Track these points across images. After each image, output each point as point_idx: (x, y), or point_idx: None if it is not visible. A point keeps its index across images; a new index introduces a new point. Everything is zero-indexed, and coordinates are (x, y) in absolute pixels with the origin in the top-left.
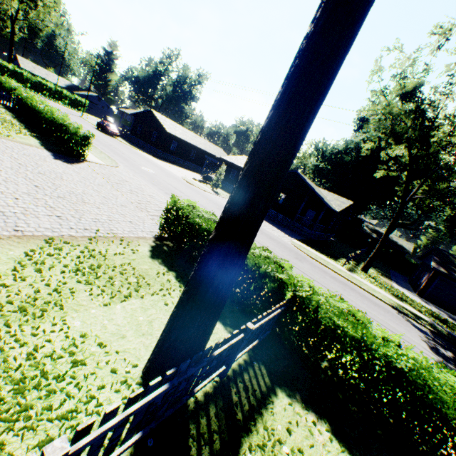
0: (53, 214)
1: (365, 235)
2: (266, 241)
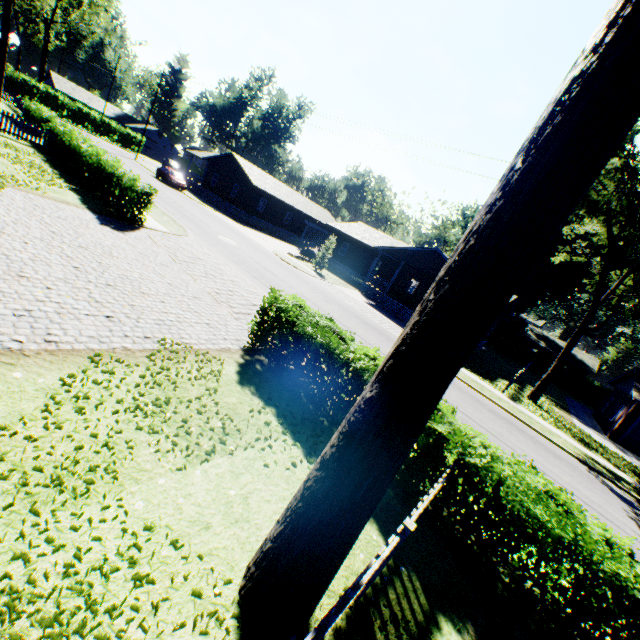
0: (100, 314)
1: (528, 343)
2: None
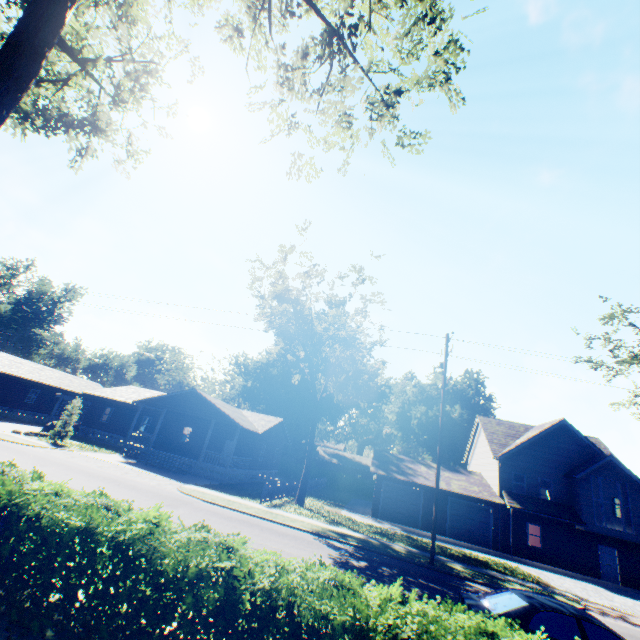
0: None
1: (325, 463)
2: (117, 492)
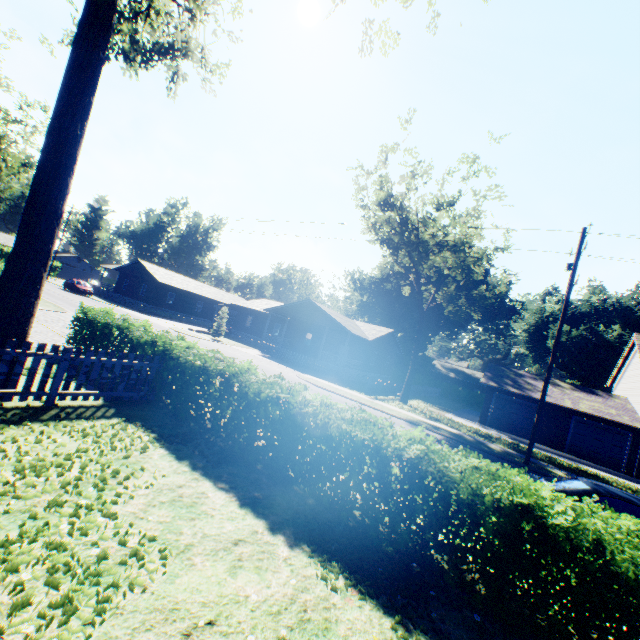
0: None
1: (441, 377)
2: None
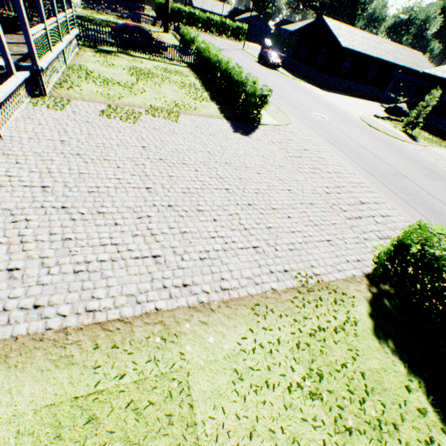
0: (249, 244)
1: None
2: None
